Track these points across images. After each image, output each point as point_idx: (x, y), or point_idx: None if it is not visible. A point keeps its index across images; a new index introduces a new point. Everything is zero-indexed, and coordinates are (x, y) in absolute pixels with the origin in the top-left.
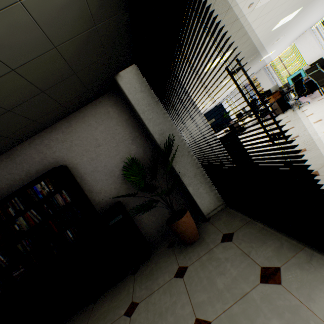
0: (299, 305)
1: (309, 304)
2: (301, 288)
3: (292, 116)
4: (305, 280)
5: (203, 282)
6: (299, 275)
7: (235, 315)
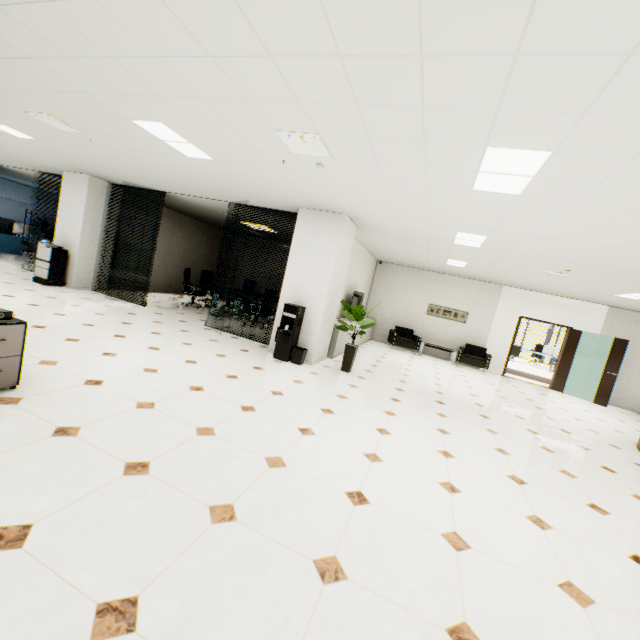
0: None
1: None
2: None
3: None
4: None
5: None
6: None
7: None
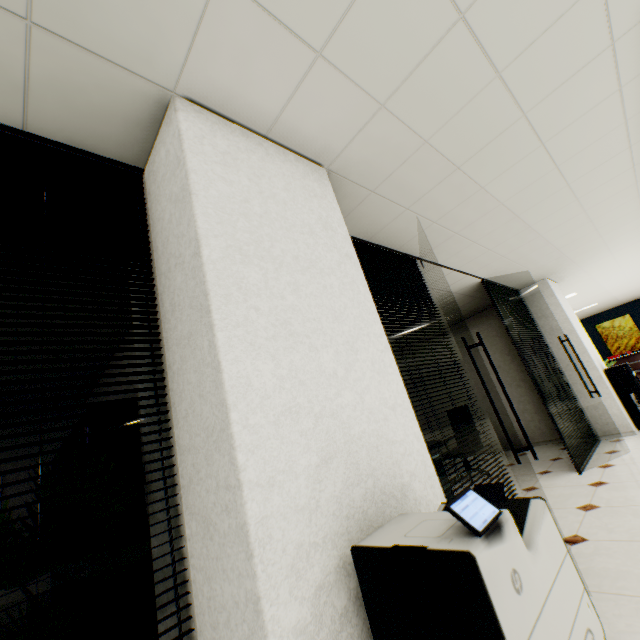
0: None
1: None
2: None
3: None
4: None
5: None
6: None
7: None
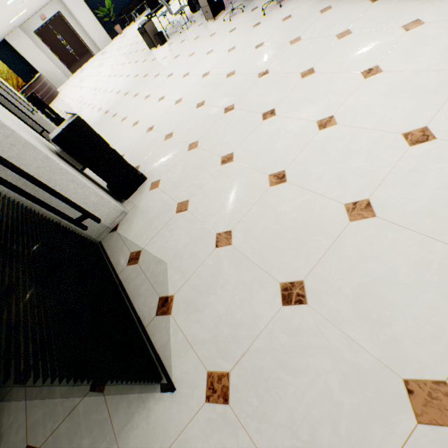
0: (107, 418)
1: (113, 416)
2: (115, 397)
3: (218, 38)
4: (121, 386)
5: (44, 391)
6: (120, 380)
7: (60, 436)
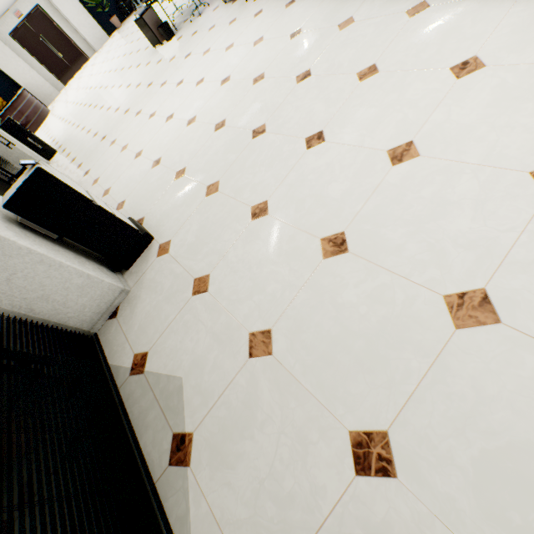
0: None
1: None
2: None
3: (240, 26)
4: None
5: None
6: None
7: None
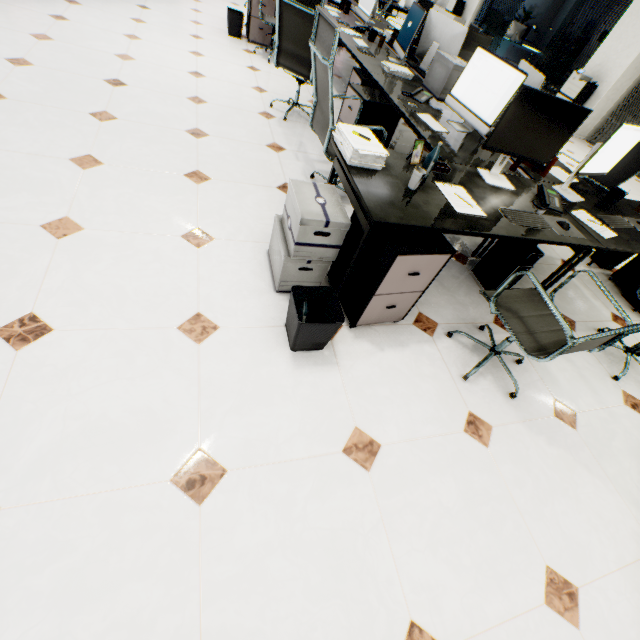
0: None
1: None
2: None
3: None
4: None
5: None
6: None
7: None
